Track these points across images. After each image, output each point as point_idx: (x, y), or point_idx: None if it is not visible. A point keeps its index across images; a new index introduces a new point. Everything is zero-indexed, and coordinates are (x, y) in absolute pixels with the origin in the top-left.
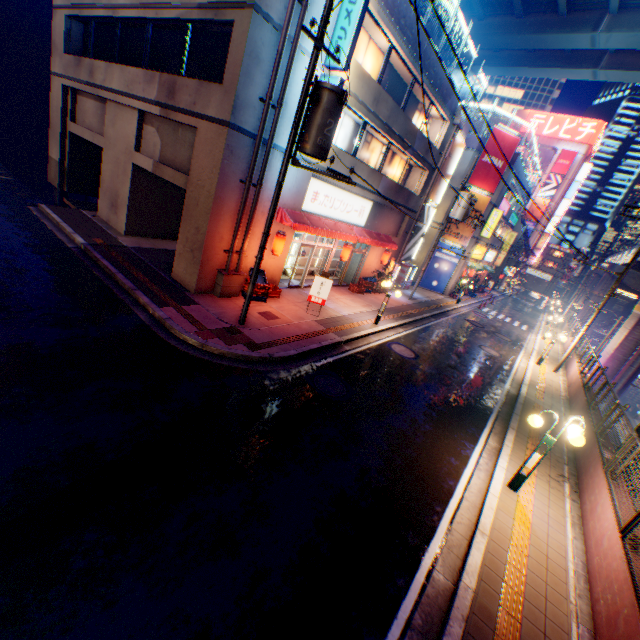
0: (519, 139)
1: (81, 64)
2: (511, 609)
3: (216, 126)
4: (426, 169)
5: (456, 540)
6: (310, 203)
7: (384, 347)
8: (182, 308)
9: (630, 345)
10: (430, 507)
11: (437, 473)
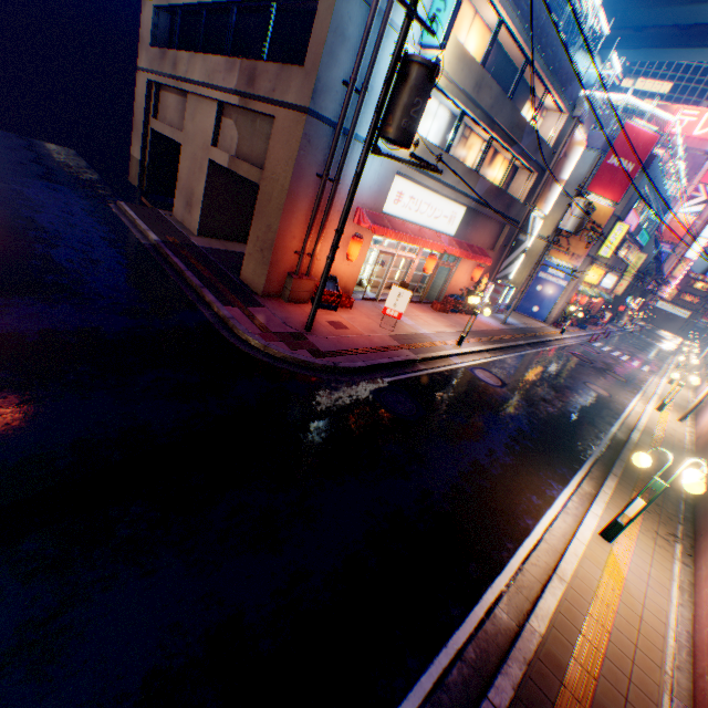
0: (658, 136)
1: (165, 57)
2: (586, 664)
3: (294, 113)
4: (534, 171)
5: (527, 581)
6: (393, 205)
7: (465, 371)
8: (247, 309)
9: None
10: (500, 542)
11: (513, 509)
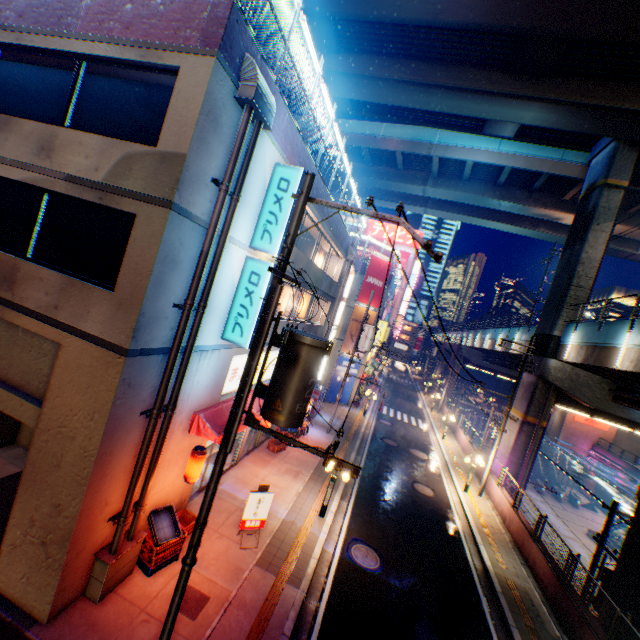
0: (392, 263)
1: None
2: None
3: (101, 348)
4: (329, 301)
5: None
6: (229, 382)
7: (347, 562)
8: None
9: (521, 448)
10: None
11: None
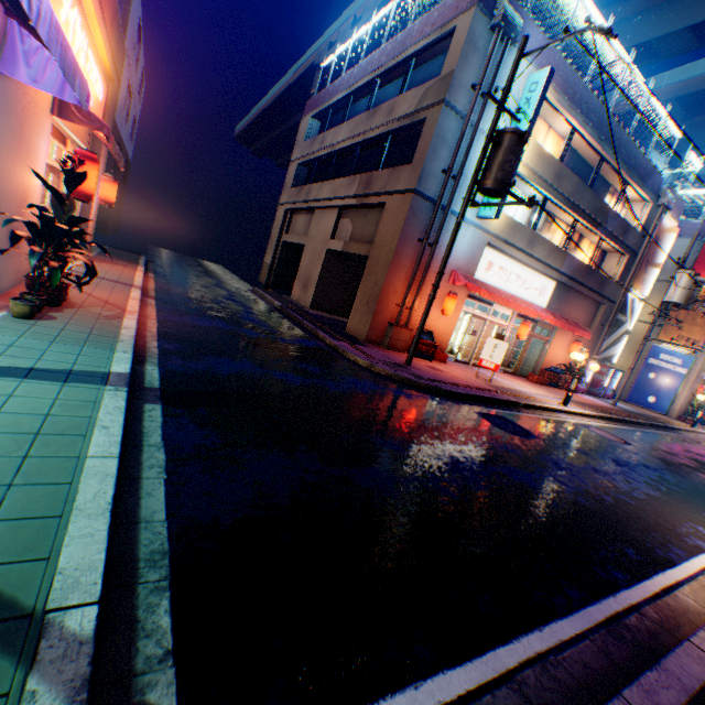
0: None
1: (301, 191)
2: None
3: (402, 196)
4: (624, 252)
5: None
6: (483, 272)
7: (577, 424)
8: (353, 345)
9: None
10: (663, 545)
11: (672, 527)
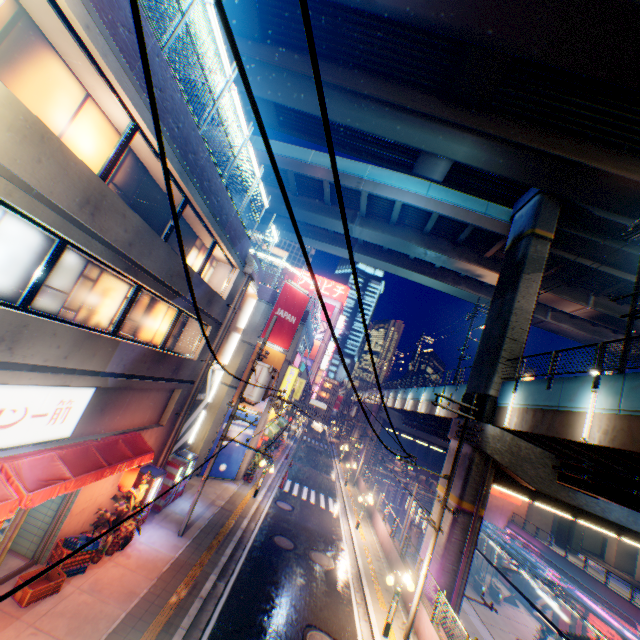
0: (310, 297)
1: None
2: None
3: None
4: (209, 323)
5: None
6: None
7: None
8: None
9: (455, 548)
10: None
11: None
